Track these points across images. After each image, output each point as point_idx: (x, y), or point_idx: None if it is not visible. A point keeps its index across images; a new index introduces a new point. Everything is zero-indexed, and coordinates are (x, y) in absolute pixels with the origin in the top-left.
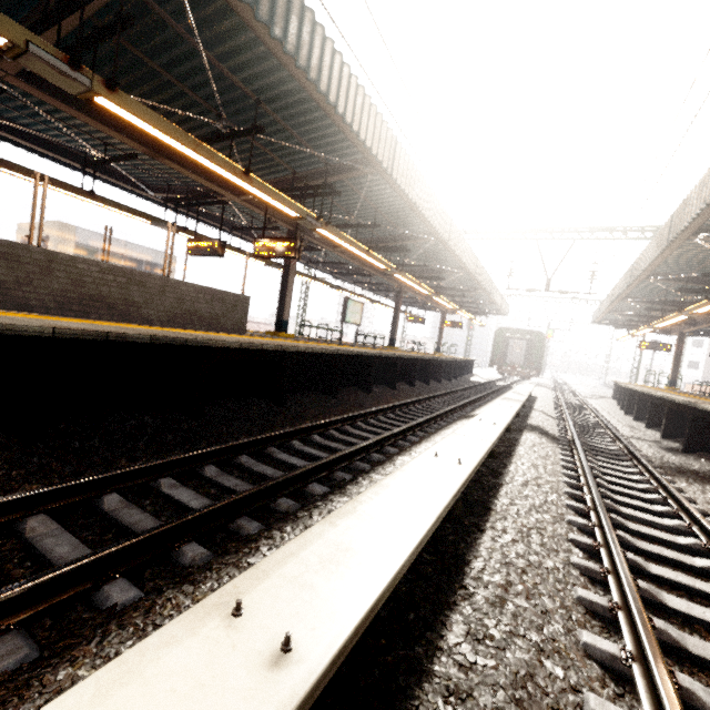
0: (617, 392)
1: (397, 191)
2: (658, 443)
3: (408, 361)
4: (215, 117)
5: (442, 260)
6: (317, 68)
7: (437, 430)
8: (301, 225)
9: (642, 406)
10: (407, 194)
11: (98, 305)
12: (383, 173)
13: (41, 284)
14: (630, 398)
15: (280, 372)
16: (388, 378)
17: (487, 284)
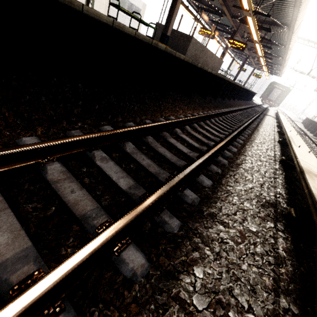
0: (305, 121)
1: (289, 35)
2: (311, 136)
3: (249, 92)
4: (253, 0)
5: (277, 51)
6: (301, 11)
7: (263, 116)
8: (238, 28)
9: (313, 127)
10: (292, 38)
11: (205, 63)
12: (290, 31)
13: (202, 57)
14: (310, 124)
15: (233, 91)
16: (241, 96)
17: (285, 64)
